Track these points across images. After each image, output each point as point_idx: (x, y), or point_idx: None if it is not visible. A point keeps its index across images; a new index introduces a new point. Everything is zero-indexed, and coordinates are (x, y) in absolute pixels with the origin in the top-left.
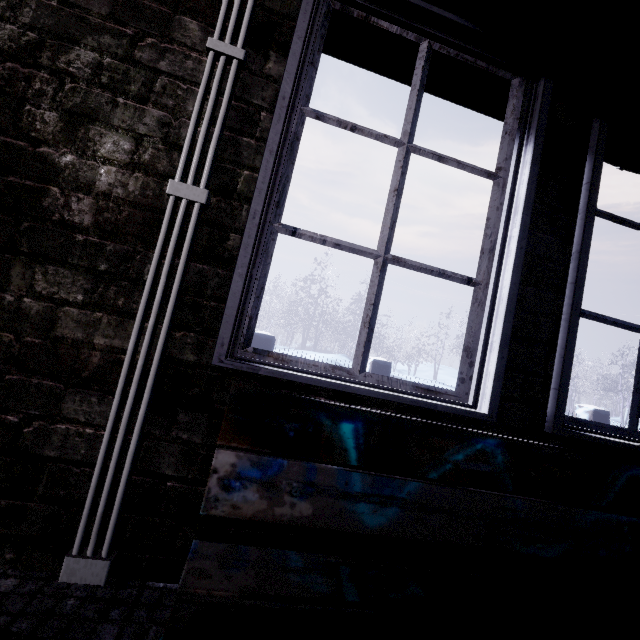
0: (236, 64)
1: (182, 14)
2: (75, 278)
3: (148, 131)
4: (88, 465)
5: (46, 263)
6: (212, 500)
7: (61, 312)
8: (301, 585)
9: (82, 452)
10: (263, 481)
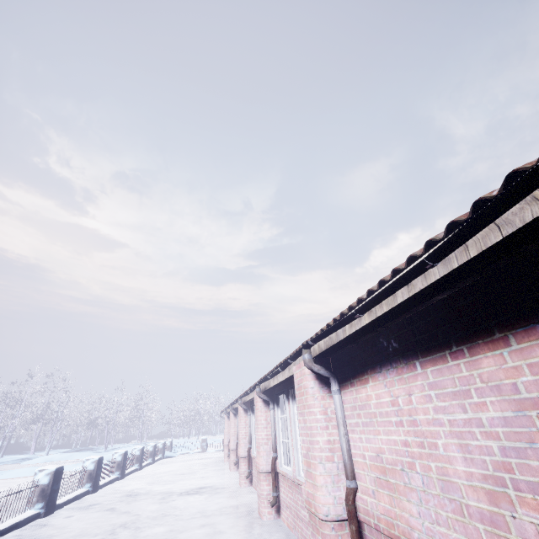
0: None
1: None
2: None
3: None
4: None
5: None
6: None
7: None
8: None
9: None
10: None
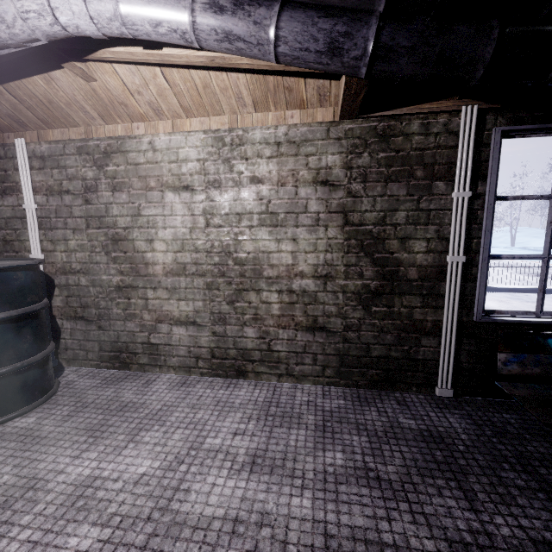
0: (467, 198)
1: (435, 181)
2: (416, 298)
3: (431, 236)
4: (433, 360)
5: (405, 295)
6: (500, 369)
7: (413, 311)
8: (547, 393)
9: (430, 356)
10: (518, 362)
